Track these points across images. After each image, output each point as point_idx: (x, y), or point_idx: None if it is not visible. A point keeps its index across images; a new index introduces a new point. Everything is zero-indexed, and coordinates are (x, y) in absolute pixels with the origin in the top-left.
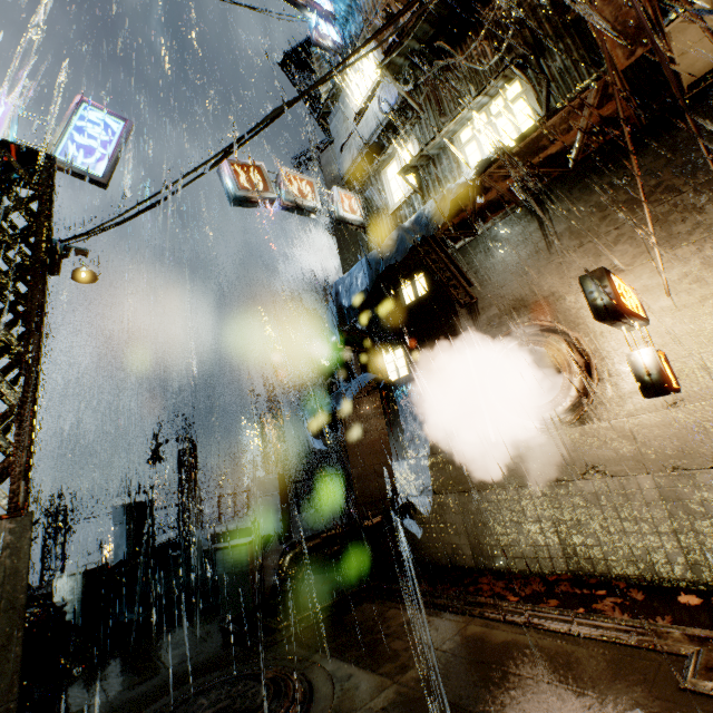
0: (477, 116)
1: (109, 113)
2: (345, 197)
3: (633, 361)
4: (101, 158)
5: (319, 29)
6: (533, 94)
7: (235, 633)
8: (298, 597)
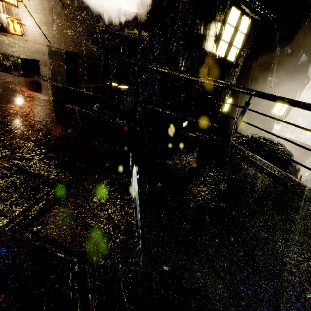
0: None
1: None
2: None
3: (0, 17)
4: None
5: None
6: None
7: None
8: None
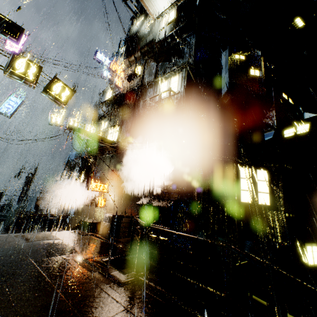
0: (112, 129)
1: (18, 98)
2: (89, 127)
3: (96, 199)
4: (11, 111)
5: (103, 74)
6: (118, 133)
7: (3, 228)
8: (21, 225)
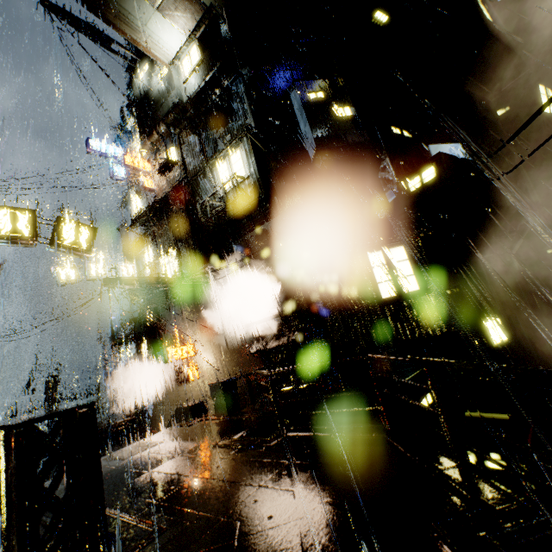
0: (165, 258)
1: None
2: (125, 267)
3: (183, 371)
4: None
5: (113, 173)
6: (178, 260)
7: (54, 472)
8: None
